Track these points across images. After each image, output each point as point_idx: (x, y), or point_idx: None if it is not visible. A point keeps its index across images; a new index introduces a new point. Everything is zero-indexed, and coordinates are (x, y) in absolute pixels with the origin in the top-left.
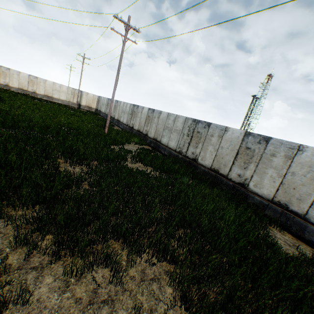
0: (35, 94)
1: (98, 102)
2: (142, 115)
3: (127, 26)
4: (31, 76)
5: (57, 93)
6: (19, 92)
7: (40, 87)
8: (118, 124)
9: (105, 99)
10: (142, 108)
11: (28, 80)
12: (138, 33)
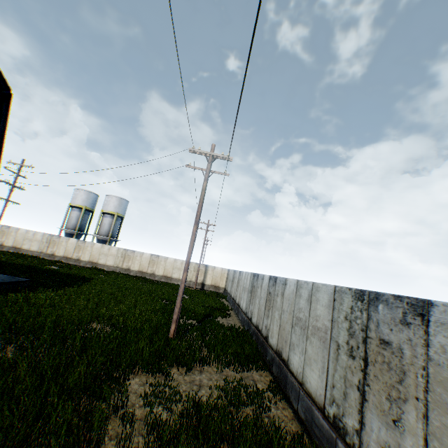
0: (153, 276)
1: (227, 278)
2: (262, 292)
3: (209, 156)
4: (153, 255)
5: (177, 272)
6: (136, 275)
7: (159, 267)
8: (237, 312)
9: (232, 272)
10: (261, 277)
11: (149, 261)
12: (230, 160)
